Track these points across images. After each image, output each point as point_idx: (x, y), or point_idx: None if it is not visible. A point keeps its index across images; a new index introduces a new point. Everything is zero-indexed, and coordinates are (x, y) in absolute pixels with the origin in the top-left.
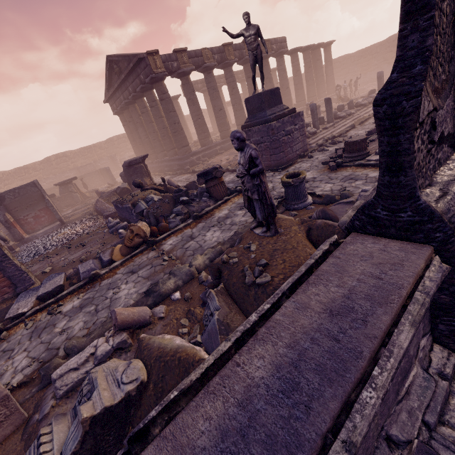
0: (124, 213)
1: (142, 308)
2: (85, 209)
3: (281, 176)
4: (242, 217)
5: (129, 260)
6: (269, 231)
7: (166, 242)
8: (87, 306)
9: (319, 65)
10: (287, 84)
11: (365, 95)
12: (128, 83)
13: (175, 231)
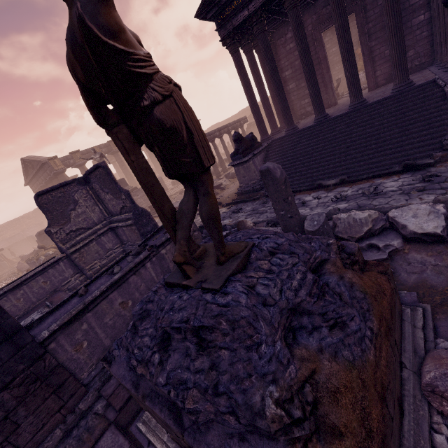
0: (33, 266)
1: None
2: (11, 271)
3: None
4: None
5: None
6: None
7: None
8: None
9: None
10: None
11: None
12: (40, 174)
13: None
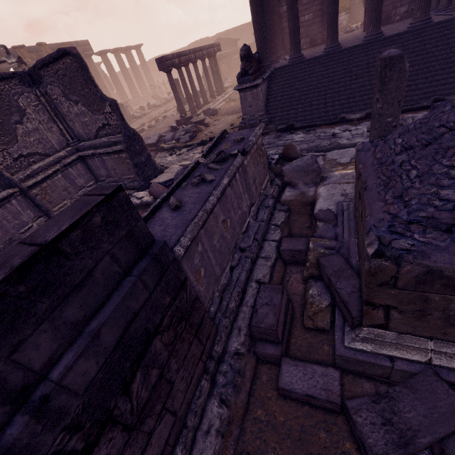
0: None
1: None
2: None
3: None
4: None
5: None
6: None
7: None
8: None
9: (134, 66)
10: (103, 84)
11: None
12: None
13: None
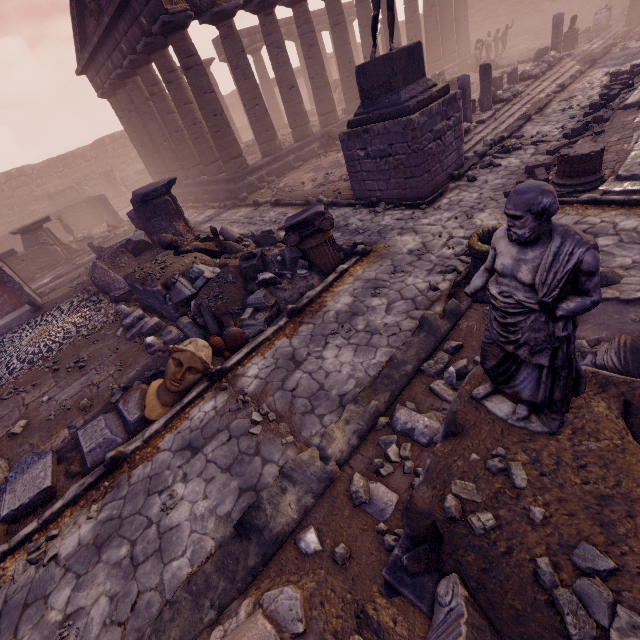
0: (149, 299)
1: (256, 636)
2: (74, 277)
3: (431, 220)
4: (385, 316)
5: (180, 415)
6: (534, 415)
7: (244, 369)
8: (109, 542)
9: (447, 3)
10: (398, 39)
11: (526, 58)
12: (118, 35)
13: (258, 345)
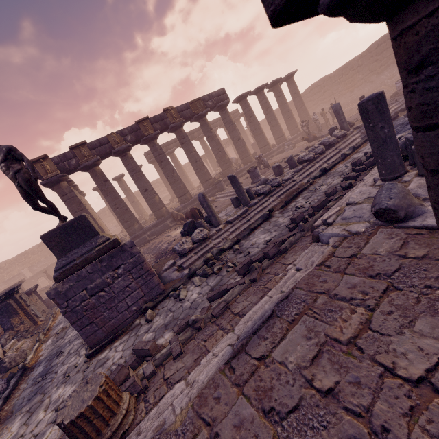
0: None
1: None
2: None
3: (60, 393)
4: None
5: None
6: None
7: None
8: None
9: (281, 102)
10: (238, 136)
11: None
12: None
13: None
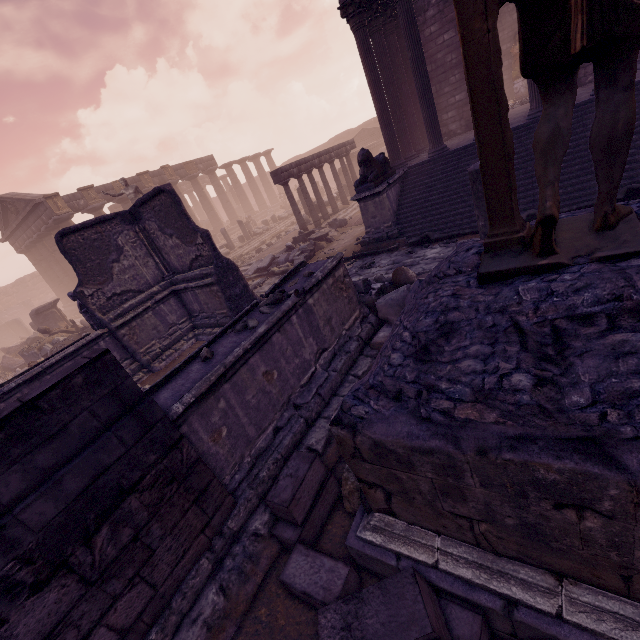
0: (32, 360)
1: None
2: None
3: None
4: None
5: None
6: None
7: None
8: None
9: (262, 174)
10: (227, 199)
11: None
12: (29, 223)
13: None
